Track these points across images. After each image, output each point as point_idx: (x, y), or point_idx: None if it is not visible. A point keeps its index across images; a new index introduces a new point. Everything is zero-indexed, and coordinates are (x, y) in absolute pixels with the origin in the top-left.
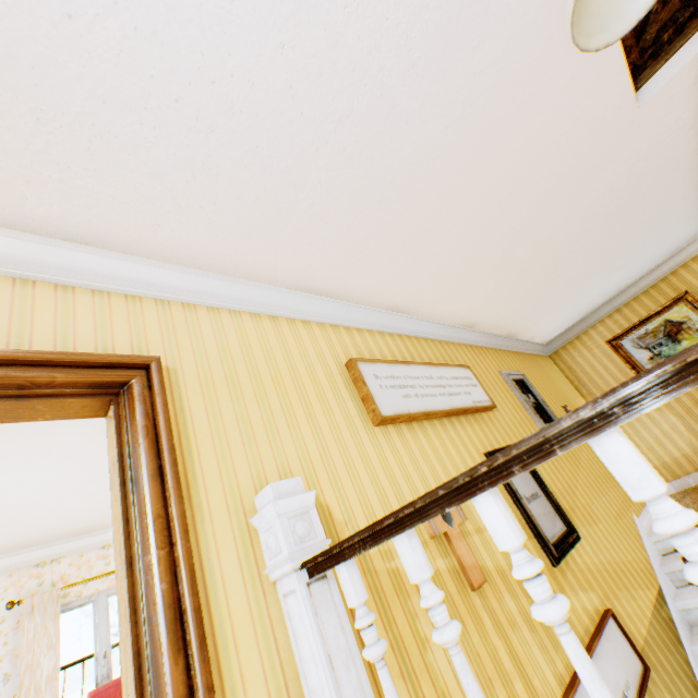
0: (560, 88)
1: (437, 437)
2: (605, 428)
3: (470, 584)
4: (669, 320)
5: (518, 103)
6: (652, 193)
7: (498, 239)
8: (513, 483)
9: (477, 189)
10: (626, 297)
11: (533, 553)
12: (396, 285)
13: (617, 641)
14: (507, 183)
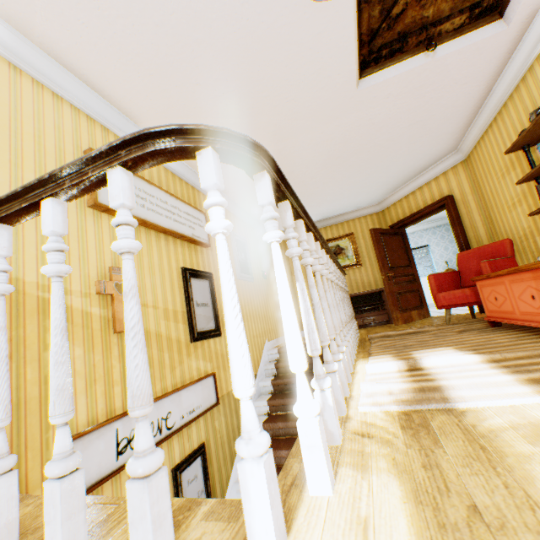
0: (314, 34)
1: (148, 242)
2: (115, 163)
3: (115, 329)
4: (339, 245)
5: (284, 22)
6: (355, 160)
7: (255, 130)
8: (193, 292)
9: (244, 75)
10: (327, 223)
11: (182, 332)
12: (166, 119)
13: (209, 388)
14: (267, 87)
